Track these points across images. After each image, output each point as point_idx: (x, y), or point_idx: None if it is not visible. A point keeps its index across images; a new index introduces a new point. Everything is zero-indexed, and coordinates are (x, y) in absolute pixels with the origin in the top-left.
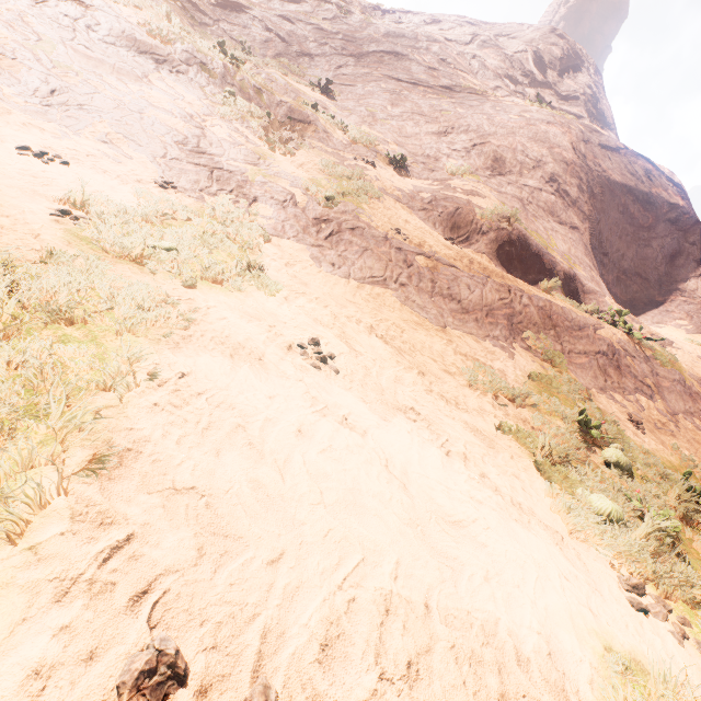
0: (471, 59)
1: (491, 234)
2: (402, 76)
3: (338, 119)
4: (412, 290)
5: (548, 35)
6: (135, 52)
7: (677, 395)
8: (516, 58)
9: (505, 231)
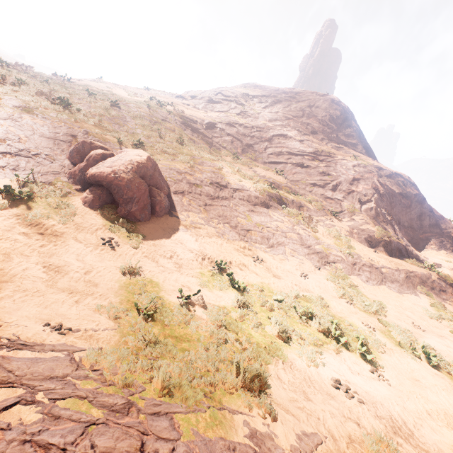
0: (307, 125)
1: (382, 243)
2: (294, 150)
3: (296, 192)
4: (387, 283)
5: (331, 104)
6: (259, 204)
7: None
8: (323, 120)
9: (386, 241)
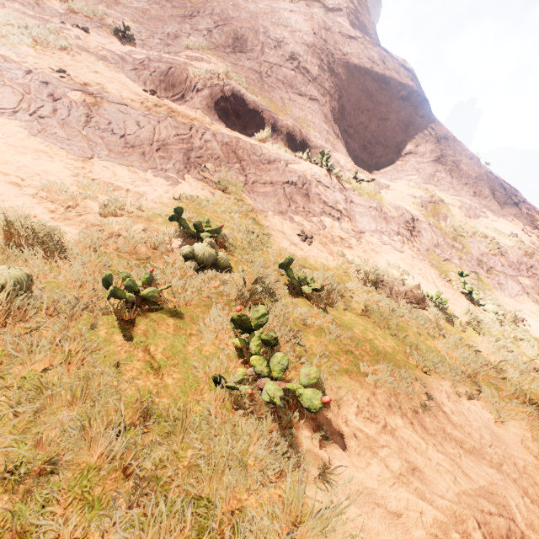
0: None
1: (205, 91)
2: None
3: (76, 1)
4: (54, 123)
5: None
6: None
7: (370, 219)
8: None
9: (218, 87)
